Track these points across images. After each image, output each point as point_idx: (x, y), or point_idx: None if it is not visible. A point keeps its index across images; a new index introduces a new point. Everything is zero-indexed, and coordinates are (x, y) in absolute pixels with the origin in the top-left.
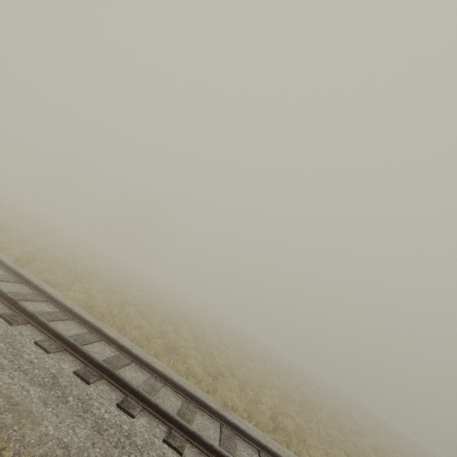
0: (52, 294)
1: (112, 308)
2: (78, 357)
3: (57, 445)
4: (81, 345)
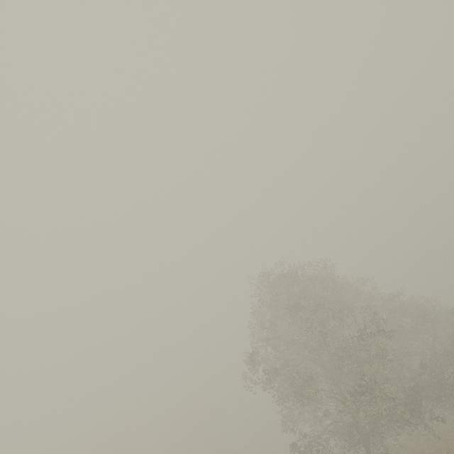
0: None
1: None
2: None
3: None
4: None
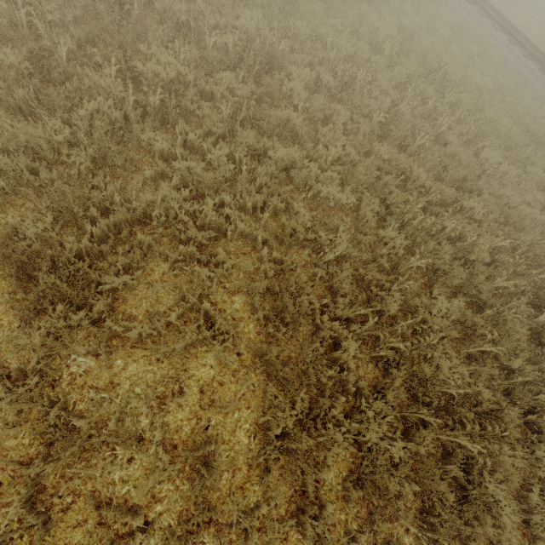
0: (517, 28)
1: (538, 42)
2: (538, 65)
3: (538, 88)
4: (541, 59)
